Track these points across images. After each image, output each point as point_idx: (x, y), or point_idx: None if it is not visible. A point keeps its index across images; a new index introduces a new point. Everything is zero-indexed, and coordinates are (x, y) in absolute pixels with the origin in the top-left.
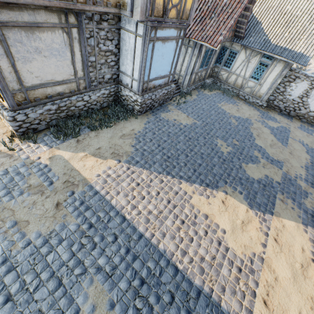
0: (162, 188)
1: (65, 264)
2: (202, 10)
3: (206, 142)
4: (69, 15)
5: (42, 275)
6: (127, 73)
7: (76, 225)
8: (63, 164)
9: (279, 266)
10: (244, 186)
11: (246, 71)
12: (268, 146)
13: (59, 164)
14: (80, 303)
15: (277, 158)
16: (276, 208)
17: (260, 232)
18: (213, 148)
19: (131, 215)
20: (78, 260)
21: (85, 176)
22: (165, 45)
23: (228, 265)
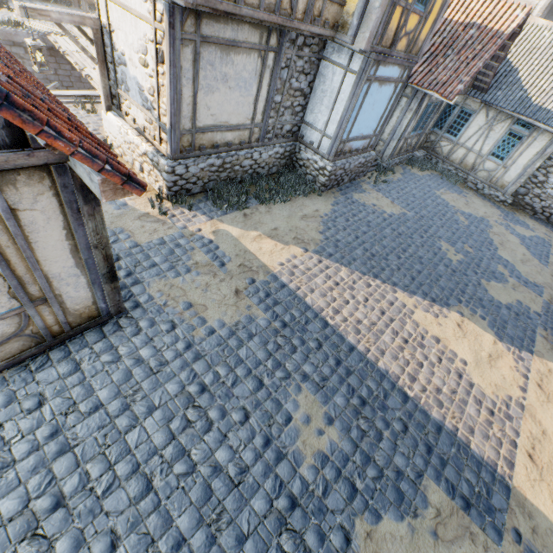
0: (370, 294)
1: (263, 364)
2: (433, 42)
3: (425, 243)
4: (272, 35)
5: (238, 371)
6: (316, 125)
7: (266, 321)
8: (232, 243)
9: (547, 418)
10: (486, 309)
11: (483, 144)
12: (518, 261)
13: (227, 242)
14: (290, 410)
15: (533, 280)
16: (538, 347)
17: (516, 372)
18: (436, 253)
19: (334, 321)
20: (278, 362)
21: (265, 262)
22: (381, 90)
23: (475, 404)
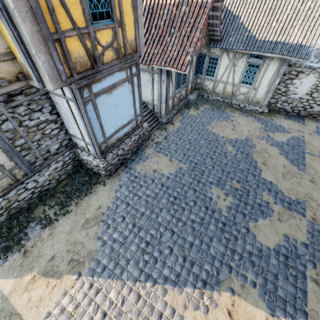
0: (138, 313)
1: None
2: (158, 26)
3: (197, 198)
4: None
5: None
6: (77, 136)
7: None
8: None
9: None
10: (256, 268)
11: (234, 77)
12: (280, 178)
13: None
14: None
15: (295, 196)
16: (311, 301)
17: None
18: (207, 207)
19: None
20: None
21: None
22: (114, 94)
23: None
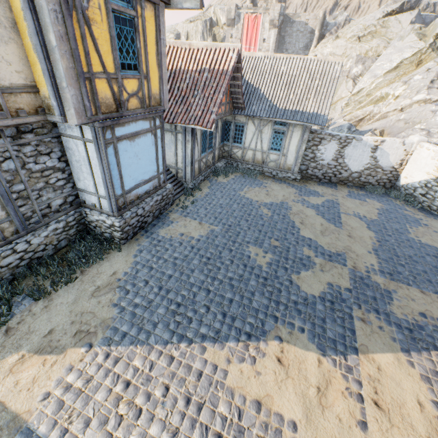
0: (172, 375)
1: None
2: (181, 88)
3: (234, 257)
4: None
5: None
6: (89, 190)
7: None
8: None
9: None
10: (303, 315)
11: (262, 144)
12: (319, 234)
13: None
14: None
15: (335, 249)
16: (360, 338)
17: (349, 398)
18: (246, 264)
19: None
20: None
21: (17, 409)
22: (136, 143)
23: None
